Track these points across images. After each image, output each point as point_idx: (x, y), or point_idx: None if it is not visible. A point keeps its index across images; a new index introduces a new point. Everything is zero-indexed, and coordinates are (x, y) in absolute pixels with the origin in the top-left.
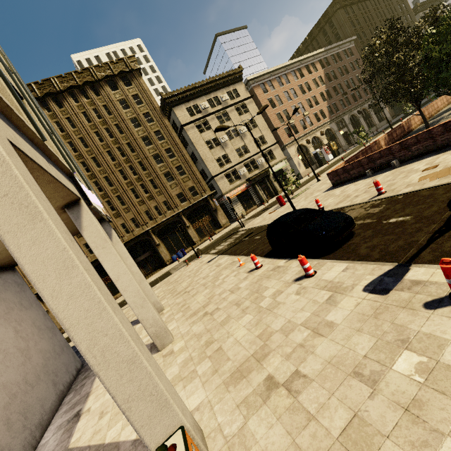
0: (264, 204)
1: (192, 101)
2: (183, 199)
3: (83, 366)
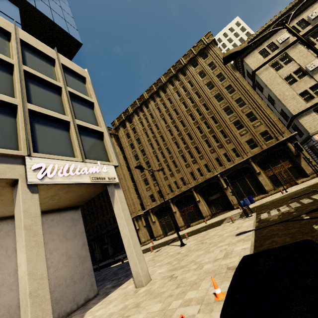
0: None
1: (265, 41)
2: (253, 144)
3: (96, 296)
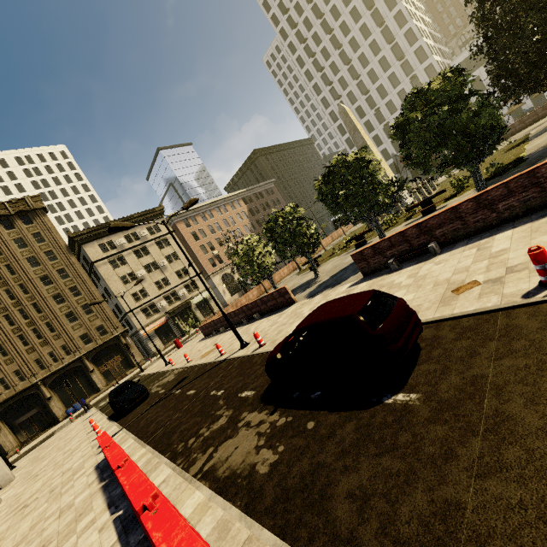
0: (181, 338)
1: (106, 237)
2: (88, 339)
3: None
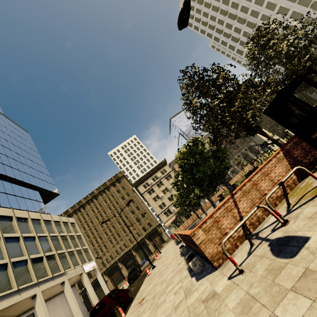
0: None
1: (145, 181)
2: (145, 229)
3: None
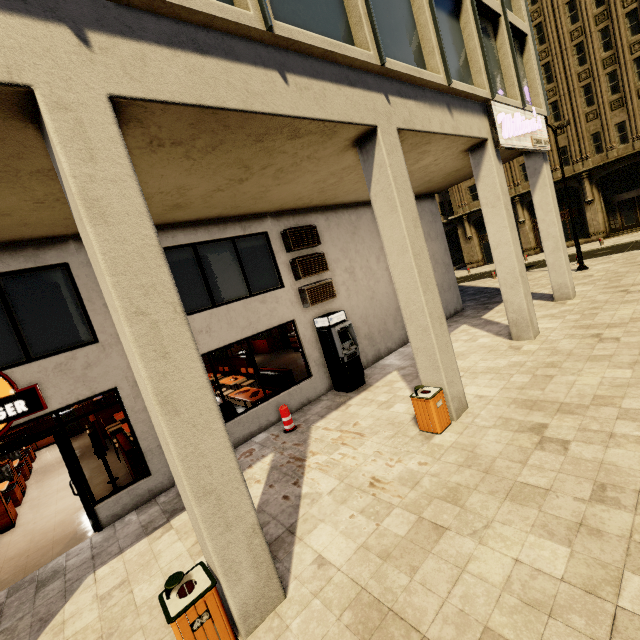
0: None
1: None
2: None
3: (462, 310)
